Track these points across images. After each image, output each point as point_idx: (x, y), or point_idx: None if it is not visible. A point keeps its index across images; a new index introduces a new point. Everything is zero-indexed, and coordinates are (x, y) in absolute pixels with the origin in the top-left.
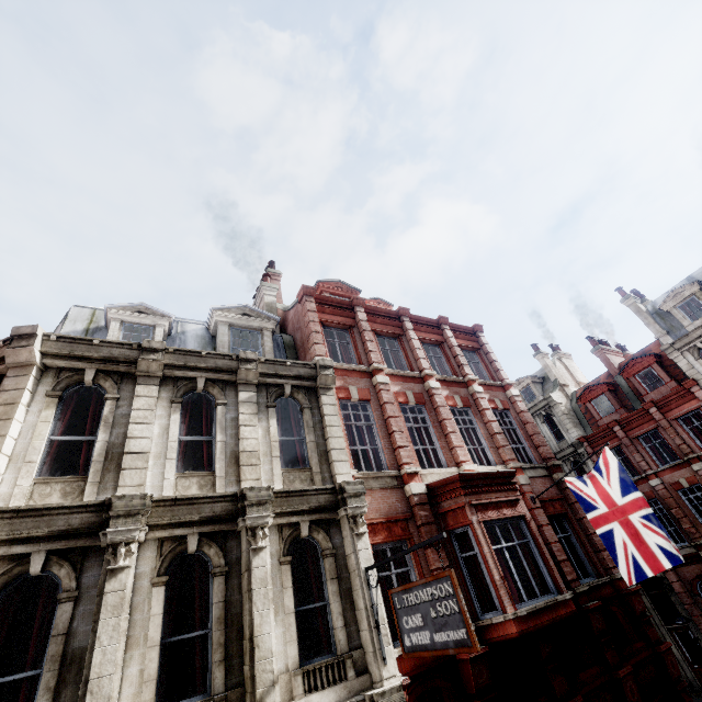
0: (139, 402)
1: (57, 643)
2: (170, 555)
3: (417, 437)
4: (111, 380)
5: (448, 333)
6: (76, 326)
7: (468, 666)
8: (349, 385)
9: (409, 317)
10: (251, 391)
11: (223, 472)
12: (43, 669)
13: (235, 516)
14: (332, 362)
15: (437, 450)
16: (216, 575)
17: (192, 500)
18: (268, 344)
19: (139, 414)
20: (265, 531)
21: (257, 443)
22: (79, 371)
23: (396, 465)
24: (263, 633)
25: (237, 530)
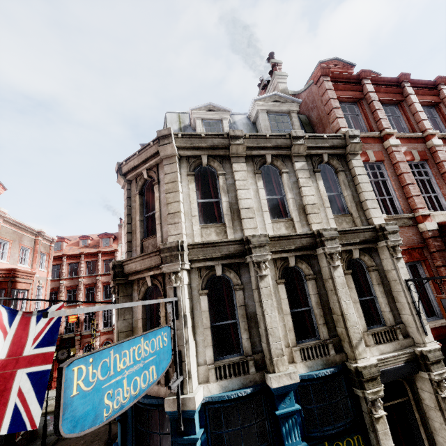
0: (238, 175)
1: (242, 309)
2: (281, 268)
3: (421, 187)
4: (217, 161)
5: (445, 93)
6: (173, 127)
7: None
8: (366, 150)
9: (409, 82)
10: (302, 161)
11: (297, 218)
12: (237, 320)
13: (314, 246)
14: (358, 132)
15: (438, 196)
16: (310, 279)
17: (288, 237)
18: (296, 124)
19: (240, 183)
20: (338, 256)
21: (315, 198)
22: (198, 157)
23: (409, 209)
24: (349, 313)
25: (315, 254)
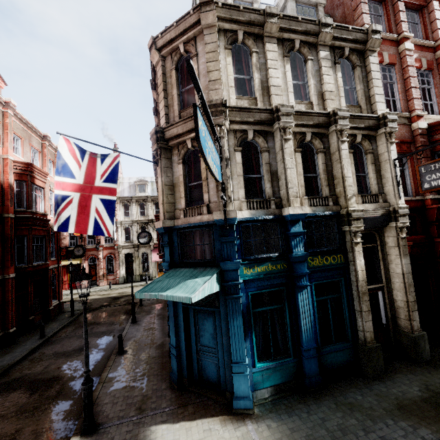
0: (270, 54)
1: (267, 166)
2: (299, 140)
3: (421, 94)
4: (251, 39)
5: None
6: None
7: (435, 210)
8: (383, 51)
9: None
10: (326, 51)
11: (316, 102)
12: (262, 175)
13: (328, 125)
14: (381, 27)
15: (433, 105)
16: (320, 152)
17: (309, 114)
18: None
19: (271, 62)
20: (346, 133)
21: (333, 87)
22: (235, 32)
23: (407, 111)
24: (348, 176)
25: (327, 133)
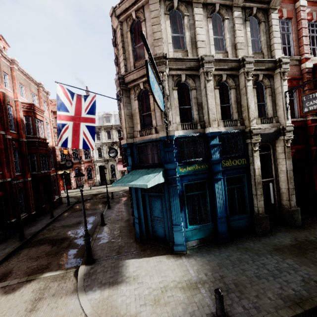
0: (197, 17)
1: (195, 100)
2: (218, 80)
3: (311, 41)
4: (183, 5)
5: None
6: None
7: (313, 127)
8: (282, 8)
9: None
10: (239, 11)
11: (230, 52)
12: (192, 106)
13: (239, 68)
14: None
15: None
16: (232, 88)
17: (225, 61)
18: None
19: (198, 23)
20: (251, 74)
21: (243, 39)
22: (171, 1)
23: (299, 55)
24: (251, 105)
25: (238, 74)
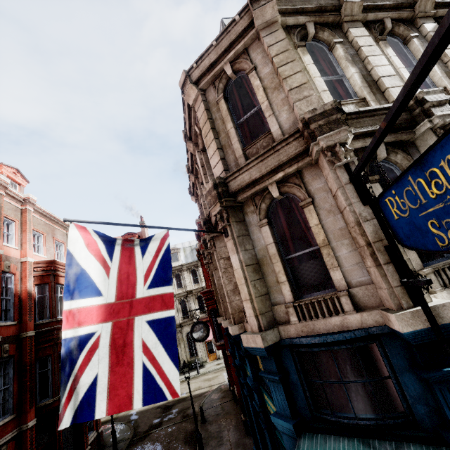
0: (360, 41)
1: None
2: None
3: None
4: (326, 30)
5: None
6: None
7: None
8: None
9: None
10: (431, 22)
11: None
12: None
13: None
14: None
15: None
16: None
17: None
18: None
19: (367, 49)
20: None
21: None
22: (302, 26)
23: None
24: None
25: None
